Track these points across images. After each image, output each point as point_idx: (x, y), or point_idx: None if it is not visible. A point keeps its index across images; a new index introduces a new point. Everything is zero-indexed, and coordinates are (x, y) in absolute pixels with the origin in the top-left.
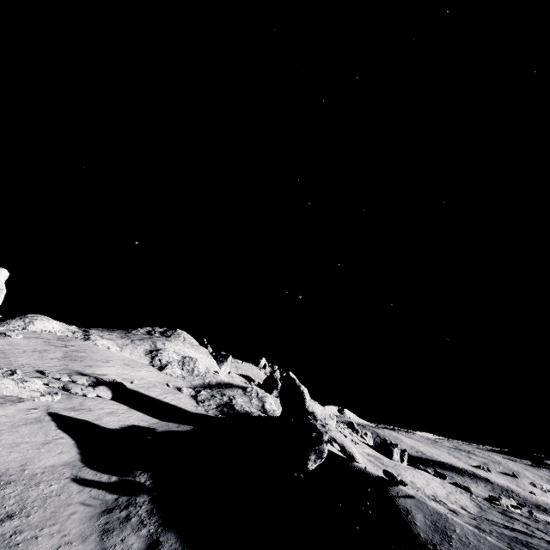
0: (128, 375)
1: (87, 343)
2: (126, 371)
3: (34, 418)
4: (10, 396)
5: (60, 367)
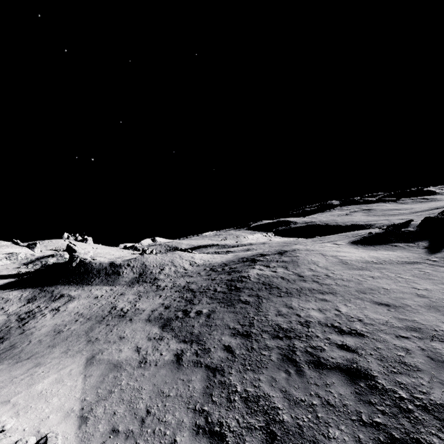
0: None
1: None
2: None
3: None
4: None
5: None
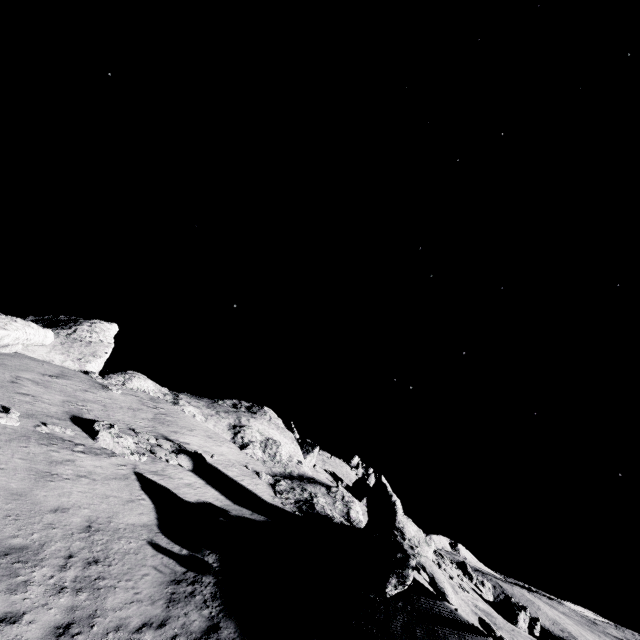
0: (209, 448)
1: (175, 407)
2: (208, 444)
3: (123, 475)
4: (106, 449)
5: (149, 428)
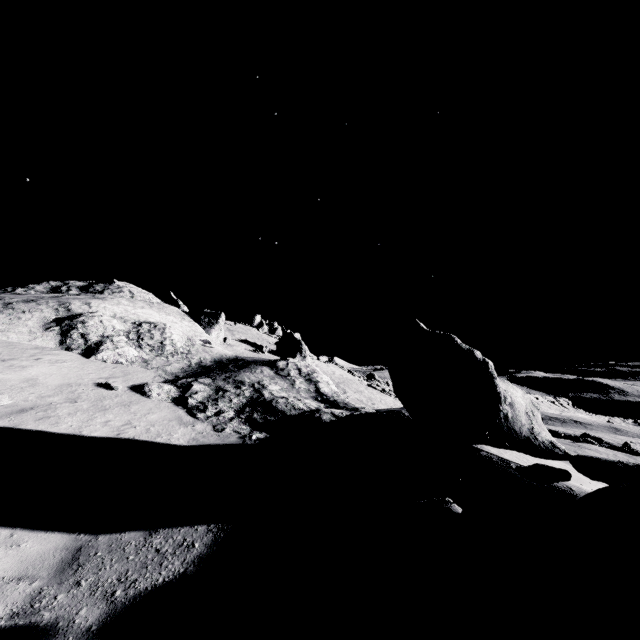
0: None
1: None
2: None
3: None
4: None
5: None
